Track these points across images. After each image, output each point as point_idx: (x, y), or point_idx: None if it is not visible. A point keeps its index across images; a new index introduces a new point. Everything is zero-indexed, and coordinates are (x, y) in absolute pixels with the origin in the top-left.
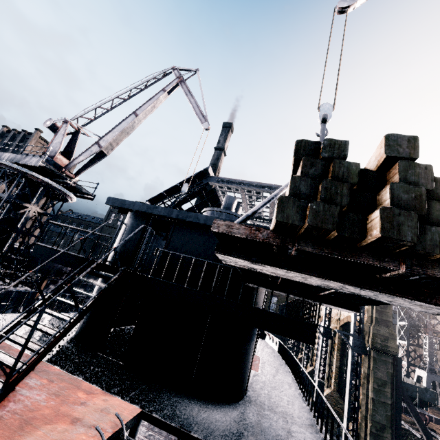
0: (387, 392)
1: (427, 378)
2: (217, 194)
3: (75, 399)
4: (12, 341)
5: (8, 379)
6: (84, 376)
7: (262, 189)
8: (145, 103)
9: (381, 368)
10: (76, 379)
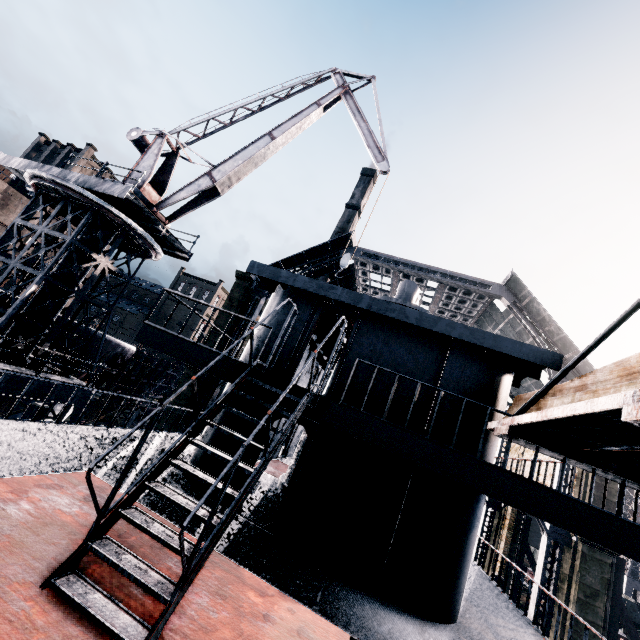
0: (598, 607)
1: (628, 585)
2: (354, 274)
3: (251, 607)
4: (163, 497)
5: (184, 576)
6: (237, 557)
7: (431, 276)
8: (287, 120)
9: (592, 571)
10: (230, 562)
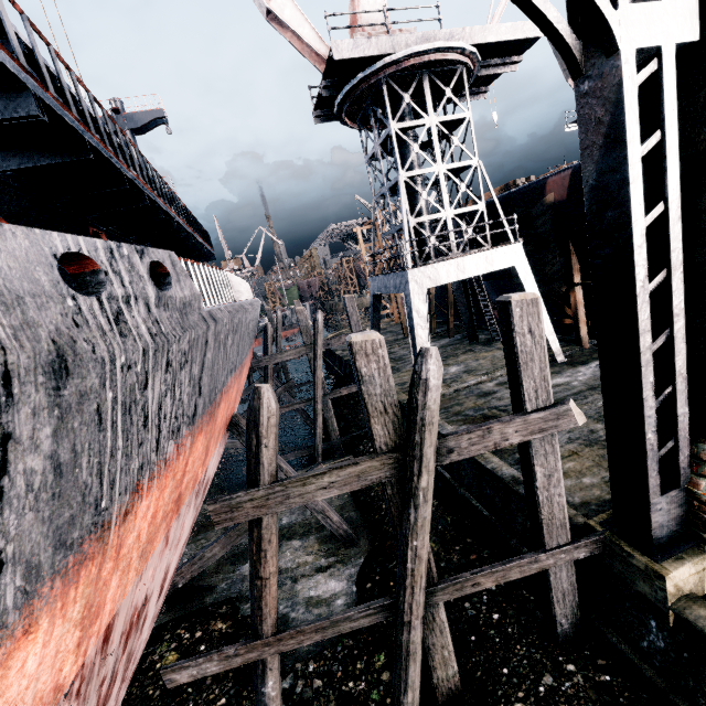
0: None
1: None
2: None
3: None
4: None
5: None
6: None
7: None
8: None
9: None
10: None
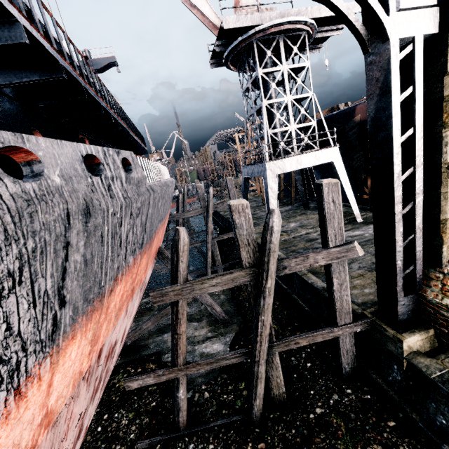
0: None
1: None
2: None
3: None
4: None
5: None
6: None
7: None
8: None
9: None
10: None
